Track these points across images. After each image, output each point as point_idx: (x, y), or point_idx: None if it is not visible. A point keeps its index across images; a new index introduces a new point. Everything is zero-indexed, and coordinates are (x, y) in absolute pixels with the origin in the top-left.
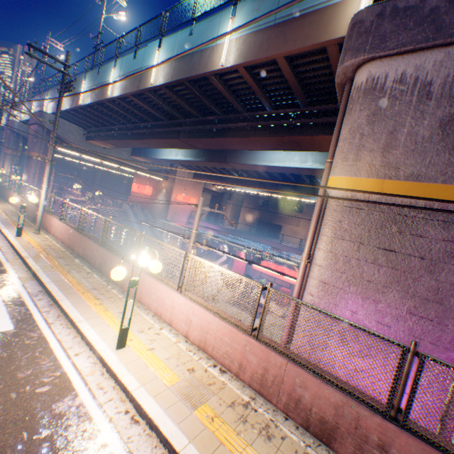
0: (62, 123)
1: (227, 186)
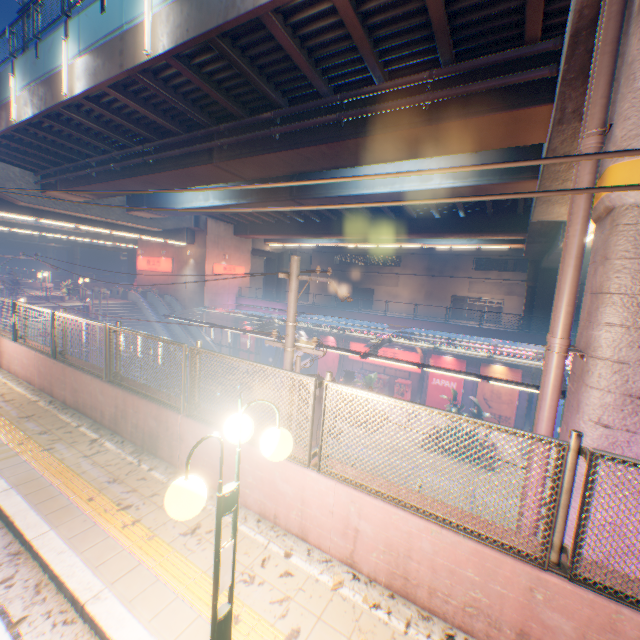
0: None
1: (288, 241)
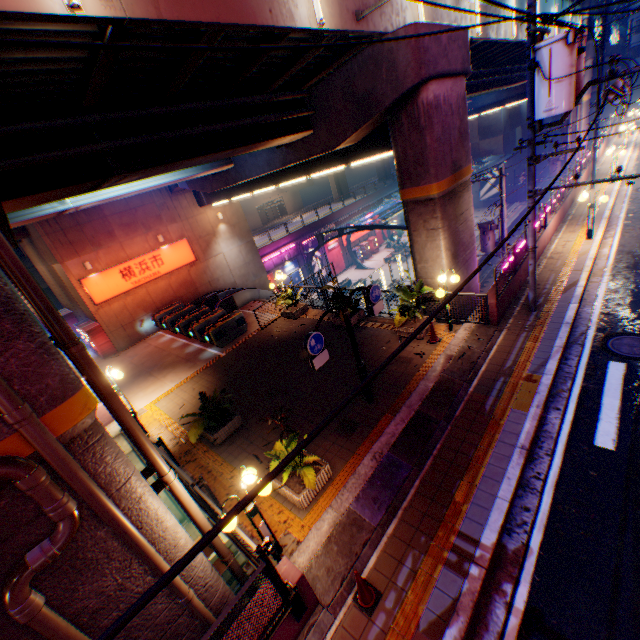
0: None
1: None
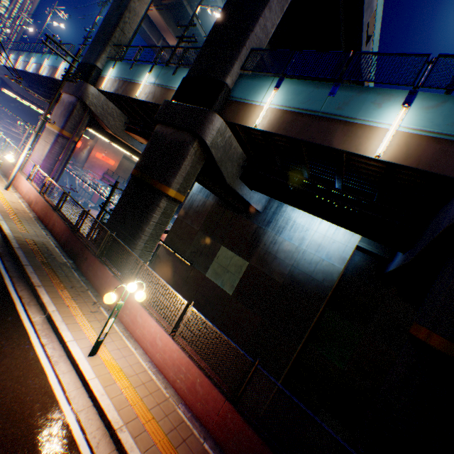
0: (10, 74)
1: None
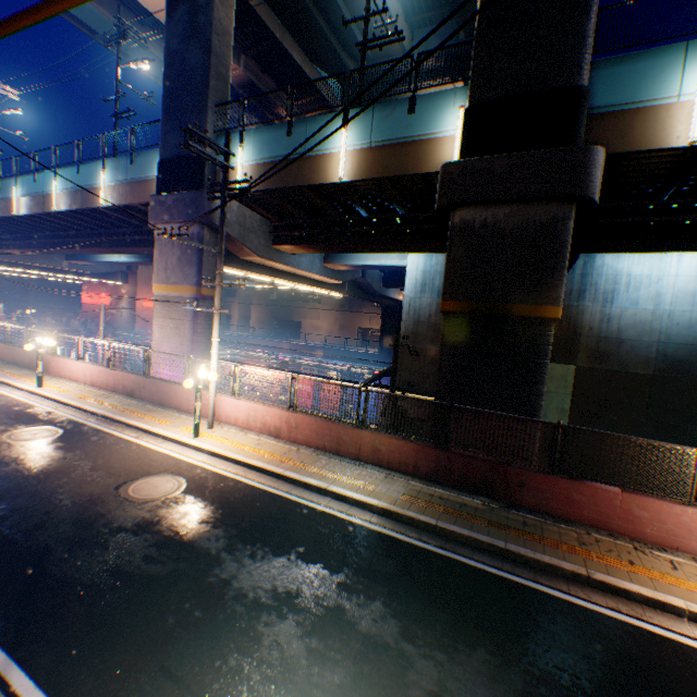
0: None
1: None
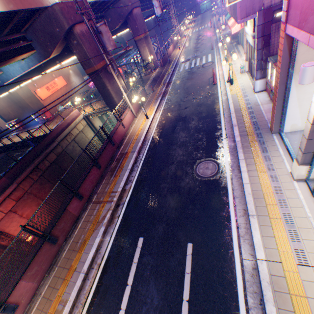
0: None
1: None
